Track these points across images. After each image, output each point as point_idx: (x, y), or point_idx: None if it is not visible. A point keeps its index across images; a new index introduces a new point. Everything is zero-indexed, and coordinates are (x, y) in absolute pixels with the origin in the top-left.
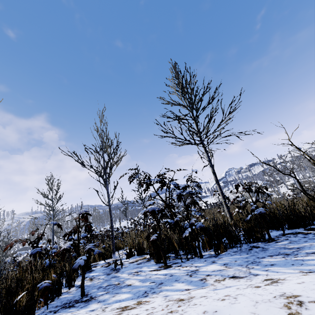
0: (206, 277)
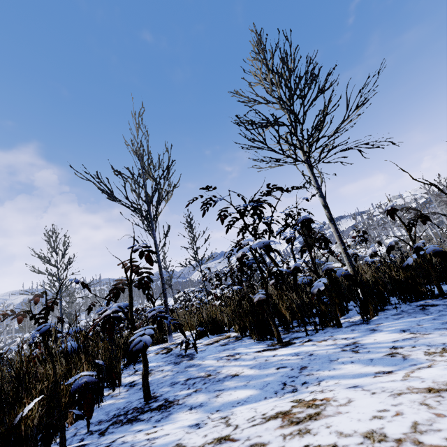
0: (395, 350)
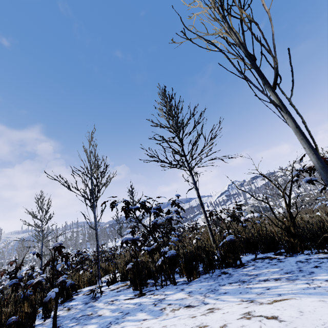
0: (167, 306)
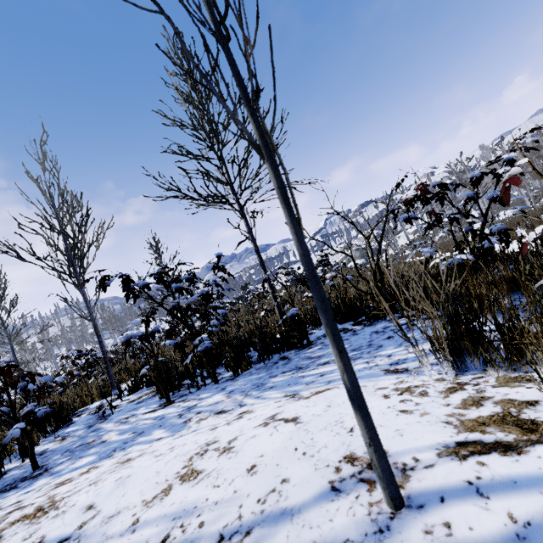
0: (194, 416)
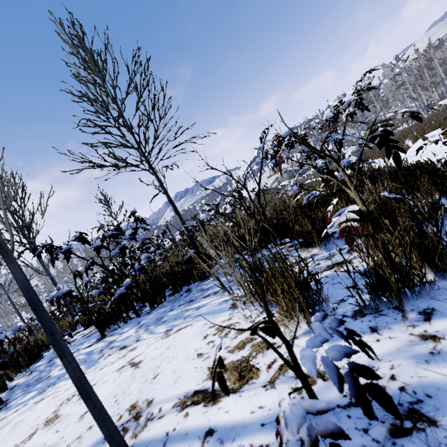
0: (107, 351)
